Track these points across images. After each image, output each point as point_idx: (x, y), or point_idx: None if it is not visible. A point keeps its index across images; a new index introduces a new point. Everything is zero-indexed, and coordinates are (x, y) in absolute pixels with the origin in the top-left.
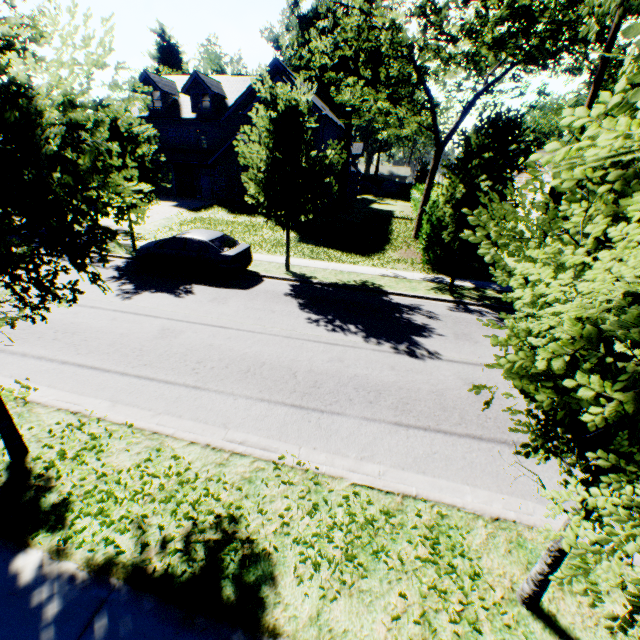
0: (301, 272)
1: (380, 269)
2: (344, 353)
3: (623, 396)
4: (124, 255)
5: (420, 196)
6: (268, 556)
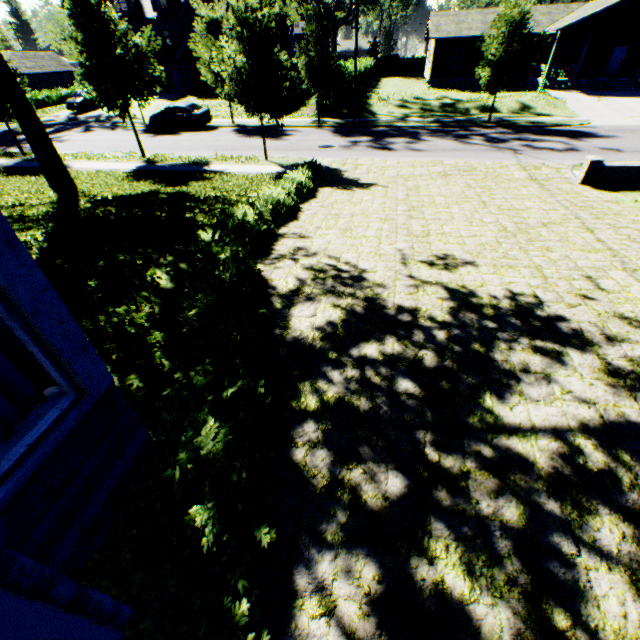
0: (241, 124)
1: (289, 119)
2: (248, 142)
3: (234, 85)
4: (141, 126)
5: None
6: (211, 161)
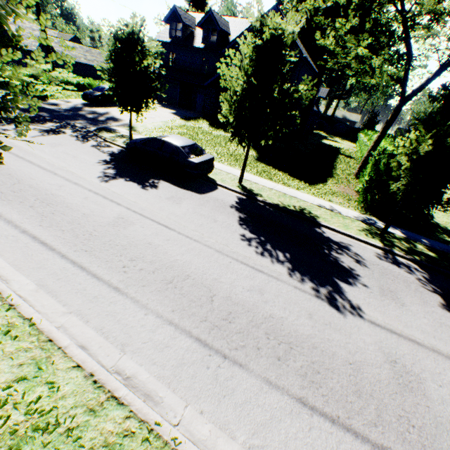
0: (250, 187)
1: (319, 199)
2: (266, 284)
3: None
4: (121, 144)
5: (367, 141)
6: None
